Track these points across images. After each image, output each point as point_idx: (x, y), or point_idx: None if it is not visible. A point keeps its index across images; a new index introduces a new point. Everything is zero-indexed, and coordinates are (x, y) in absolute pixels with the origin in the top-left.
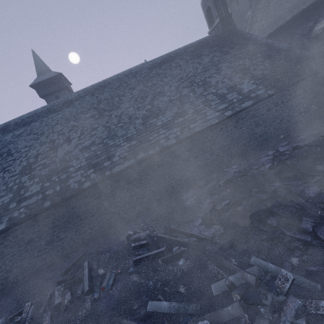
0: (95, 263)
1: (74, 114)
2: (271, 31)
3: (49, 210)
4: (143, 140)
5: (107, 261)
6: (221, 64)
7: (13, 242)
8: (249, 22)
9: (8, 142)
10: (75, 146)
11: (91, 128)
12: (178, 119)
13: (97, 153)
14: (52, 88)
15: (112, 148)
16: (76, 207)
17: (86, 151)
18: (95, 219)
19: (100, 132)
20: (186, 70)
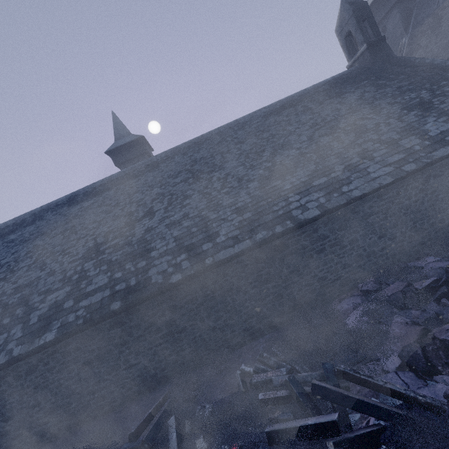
0: (188, 423)
1: (160, 178)
2: None
3: (117, 316)
4: (262, 212)
5: (210, 423)
6: (379, 101)
7: (62, 363)
8: (405, 51)
9: (73, 216)
10: (159, 220)
11: (183, 196)
12: (319, 179)
13: (192, 230)
14: (131, 155)
15: (214, 223)
16: (157, 314)
17: (175, 227)
18: (184, 338)
19: (196, 201)
20: (320, 114)
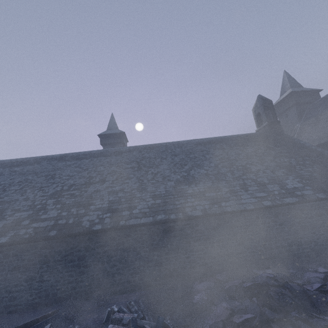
0: None
1: (119, 161)
2: (321, 142)
3: (50, 241)
4: (168, 202)
5: None
6: (265, 157)
7: (1, 262)
8: (297, 131)
9: (58, 167)
10: (106, 187)
11: (126, 176)
12: (210, 193)
13: (121, 199)
14: (113, 141)
15: (136, 200)
16: (76, 248)
17: (113, 194)
18: (86, 272)
19: (132, 182)
20: (228, 153)
